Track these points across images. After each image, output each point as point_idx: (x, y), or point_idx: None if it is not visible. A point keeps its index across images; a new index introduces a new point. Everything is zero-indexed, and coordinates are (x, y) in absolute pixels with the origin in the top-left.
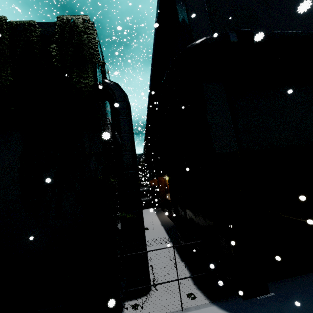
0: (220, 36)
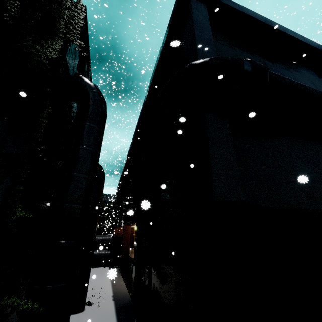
0: (233, 59)
